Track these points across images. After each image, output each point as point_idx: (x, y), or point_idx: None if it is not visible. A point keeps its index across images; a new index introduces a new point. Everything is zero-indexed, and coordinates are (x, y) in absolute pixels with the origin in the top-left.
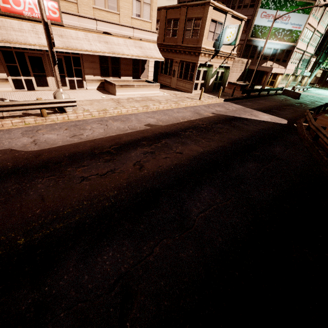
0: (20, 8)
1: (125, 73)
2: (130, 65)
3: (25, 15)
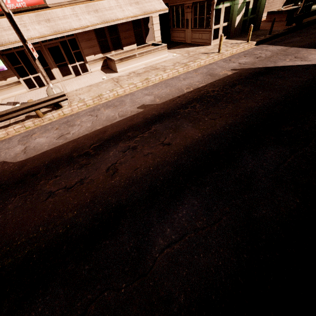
0: None
1: (127, 41)
2: (131, 30)
3: (9, 8)
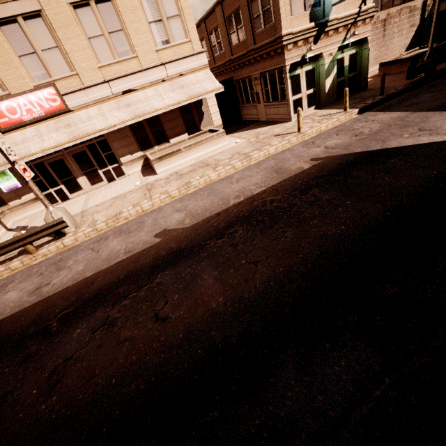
0: (18, 116)
1: (174, 132)
2: (179, 118)
3: (25, 120)
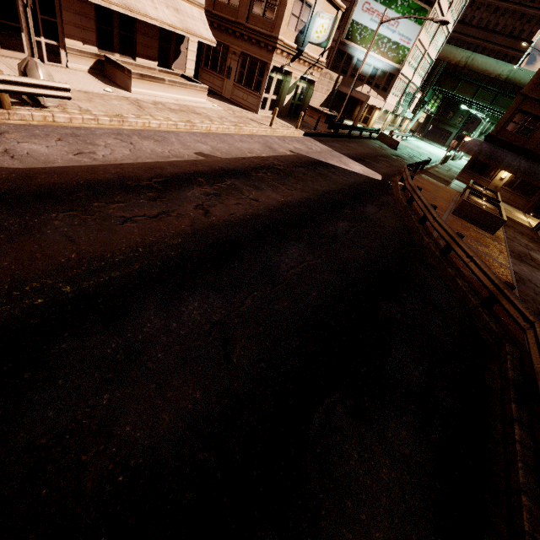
0: None
1: (145, 52)
2: (156, 39)
3: None
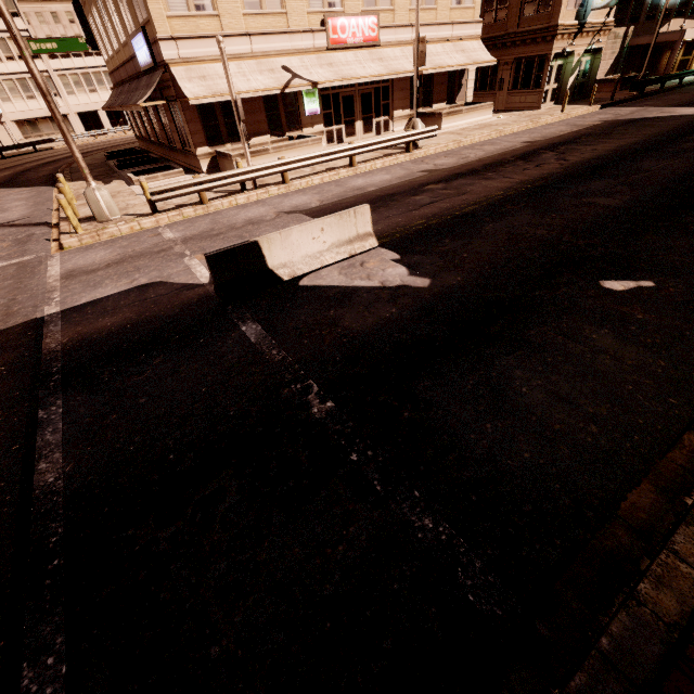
0: (344, 37)
1: (438, 97)
2: (445, 84)
3: (348, 43)
